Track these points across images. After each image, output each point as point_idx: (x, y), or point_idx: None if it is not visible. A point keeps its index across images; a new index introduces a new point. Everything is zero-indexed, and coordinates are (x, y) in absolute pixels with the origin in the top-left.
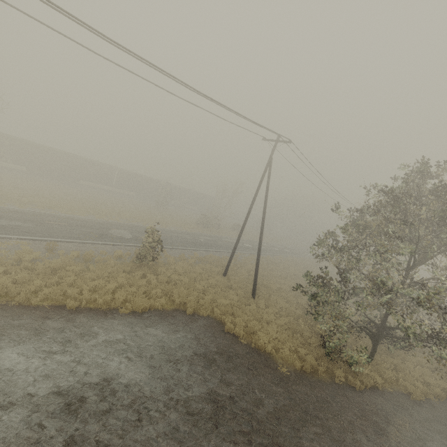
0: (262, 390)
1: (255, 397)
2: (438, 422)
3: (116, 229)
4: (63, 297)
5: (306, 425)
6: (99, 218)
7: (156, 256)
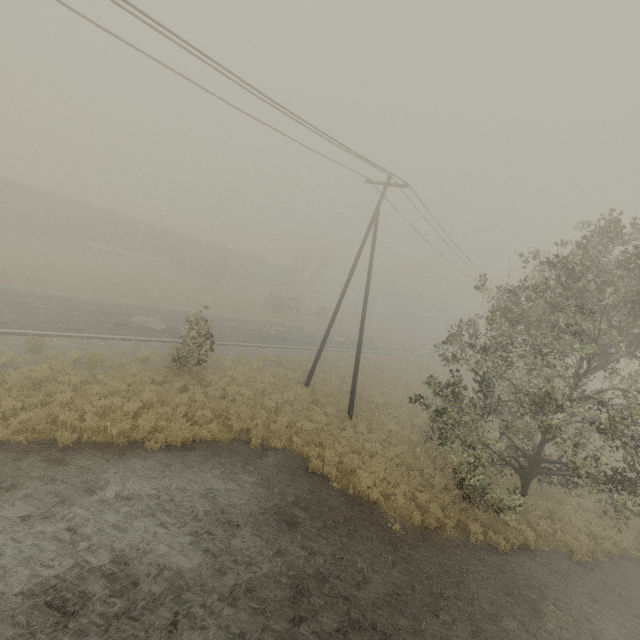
0: (367, 560)
1: (356, 572)
2: (611, 591)
3: (142, 316)
4: (53, 427)
5: (433, 612)
6: (115, 299)
7: (203, 358)
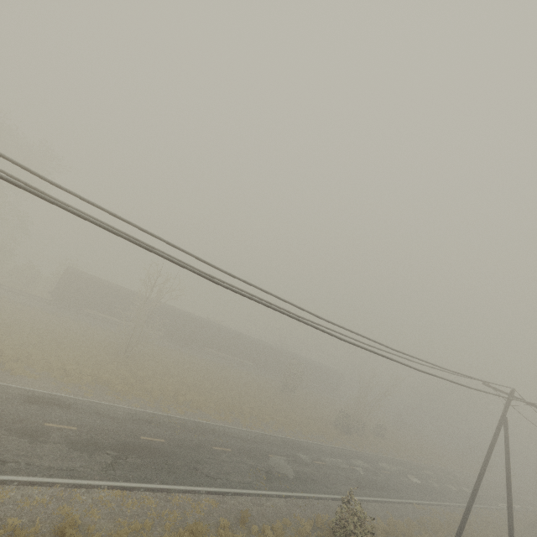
0: None
1: None
2: None
3: (273, 455)
4: None
5: None
6: (245, 426)
7: None
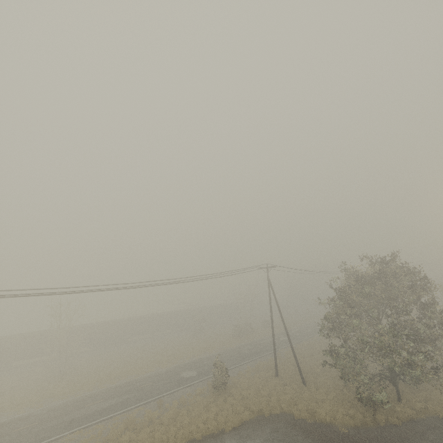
0: None
1: None
2: None
3: (183, 371)
4: (191, 433)
5: None
6: (164, 368)
7: (225, 381)
